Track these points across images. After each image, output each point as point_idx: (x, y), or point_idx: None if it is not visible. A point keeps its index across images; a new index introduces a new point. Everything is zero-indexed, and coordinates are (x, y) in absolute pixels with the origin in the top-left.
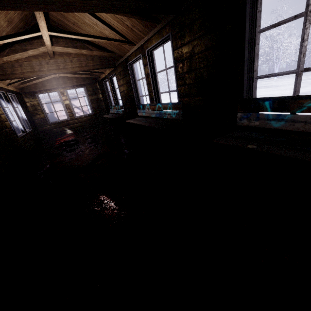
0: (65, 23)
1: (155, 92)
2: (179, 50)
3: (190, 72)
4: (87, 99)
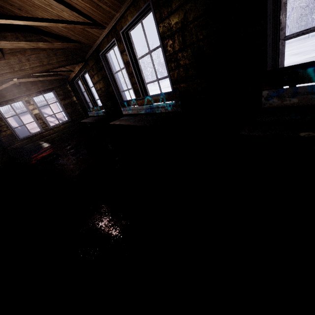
0: (8, 9)
1: (139, 83)
2: (166, 22)
3: (184, 49)
4: (60, 105)
